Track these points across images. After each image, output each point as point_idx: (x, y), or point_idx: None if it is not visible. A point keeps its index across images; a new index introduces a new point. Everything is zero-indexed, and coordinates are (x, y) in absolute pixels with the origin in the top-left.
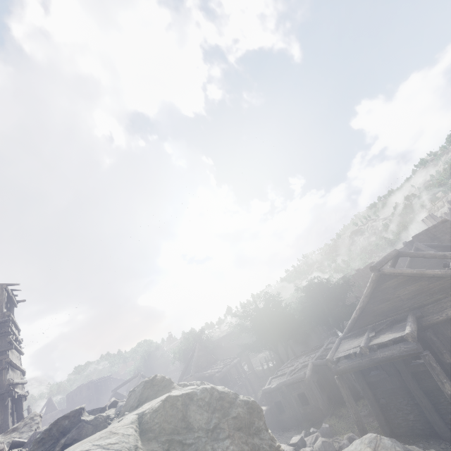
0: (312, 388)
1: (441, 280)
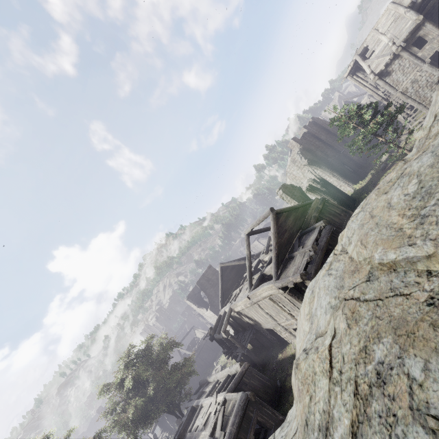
0: (261, 402)
1: (299, 210)
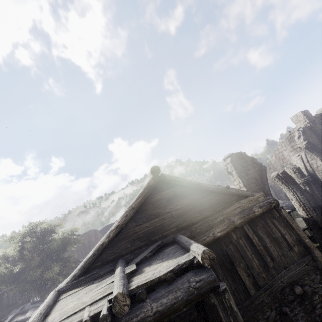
0: None
1: (212, 195)
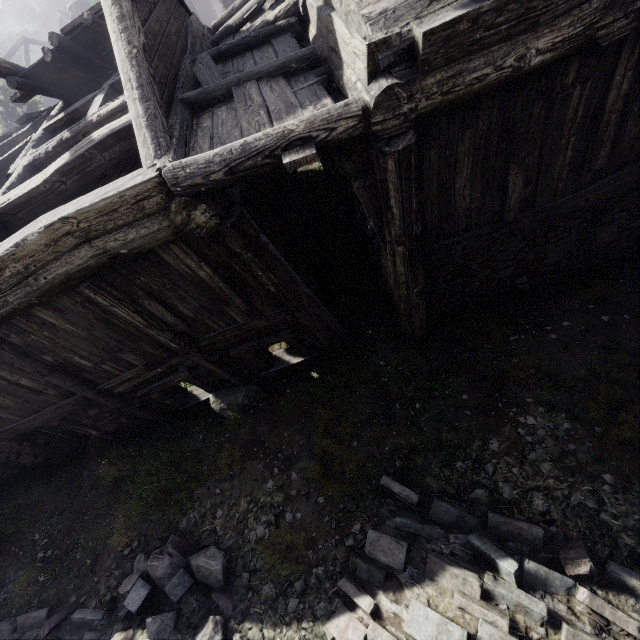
0: None
1: None
